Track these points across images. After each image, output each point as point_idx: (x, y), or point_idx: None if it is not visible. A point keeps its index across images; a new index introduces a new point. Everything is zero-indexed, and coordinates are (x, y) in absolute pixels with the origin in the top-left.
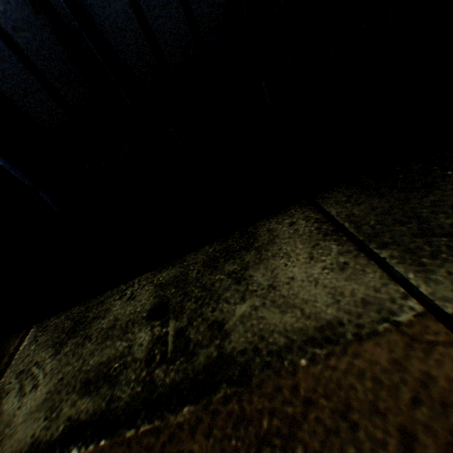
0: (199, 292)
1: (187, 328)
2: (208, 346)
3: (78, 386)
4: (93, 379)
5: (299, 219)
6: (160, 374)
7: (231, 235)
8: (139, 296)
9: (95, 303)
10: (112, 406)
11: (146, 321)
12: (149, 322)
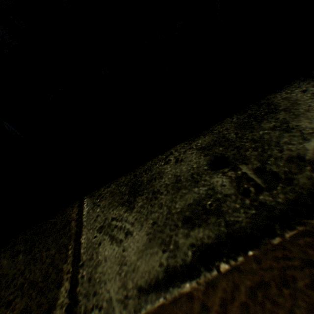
0: (251, 144)
1: (264, 166)
2: (301, 172)
3: (179, 224)
4: (192, 216)
5: (307, 88)
6: (266, 198)
7: (246, 108)
8: (187, 158)
9: (140, 171)
10: (234, 228)
11: (212, 171)
12: (216, 171)
